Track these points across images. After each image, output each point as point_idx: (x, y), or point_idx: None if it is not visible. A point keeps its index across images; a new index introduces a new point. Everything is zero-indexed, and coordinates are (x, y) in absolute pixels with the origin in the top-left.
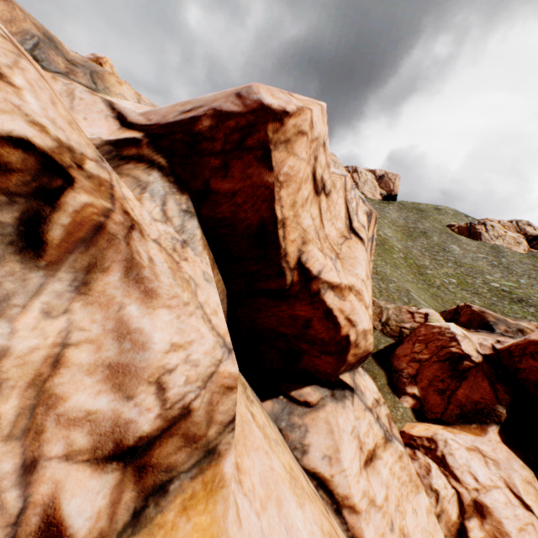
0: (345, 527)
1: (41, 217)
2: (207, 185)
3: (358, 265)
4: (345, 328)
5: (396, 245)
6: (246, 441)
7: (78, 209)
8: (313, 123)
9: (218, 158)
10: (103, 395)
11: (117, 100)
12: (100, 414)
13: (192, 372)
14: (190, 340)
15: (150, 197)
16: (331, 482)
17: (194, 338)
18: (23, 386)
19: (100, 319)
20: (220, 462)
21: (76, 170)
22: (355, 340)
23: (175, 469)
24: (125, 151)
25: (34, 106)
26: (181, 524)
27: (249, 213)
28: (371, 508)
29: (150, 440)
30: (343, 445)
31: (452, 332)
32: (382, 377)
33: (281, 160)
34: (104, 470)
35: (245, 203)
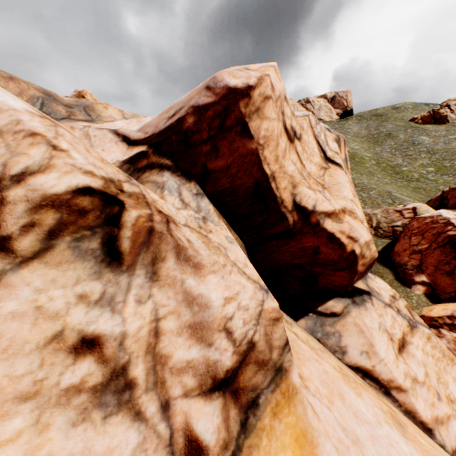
0: (396, 404)
1: (114, 237)
2: (205, 168)
3: (343, 188)
4: (349, 245)
5: (365, 155)
6: (299, 355)
7: (134, 223)
8: (273, 86)
9: (208, 144)
10: (193, 347)
11: (112, 124)
12: (195, 361)
13: (246, 315)
14: (236, 292)
15: (168, 193)
16: (374, 372)
17: (238, 289)
18: (143, 354)
19: (172, 295)
20: (288, 376)
21: (121, 194)
22: (360, 252)
23: (258, 388)
24: (139, 164)
25: (80, 160)
26: (276, 425)
27: (243, 178)
28: (415, 385)
29: (234, 371)
30: (375, 340)
31: (445, 218)
32: (388, 274)
33: (257, 127)
34: (211, 398)
35: (238, 172)
